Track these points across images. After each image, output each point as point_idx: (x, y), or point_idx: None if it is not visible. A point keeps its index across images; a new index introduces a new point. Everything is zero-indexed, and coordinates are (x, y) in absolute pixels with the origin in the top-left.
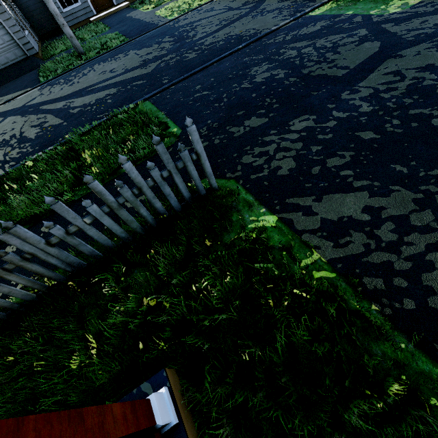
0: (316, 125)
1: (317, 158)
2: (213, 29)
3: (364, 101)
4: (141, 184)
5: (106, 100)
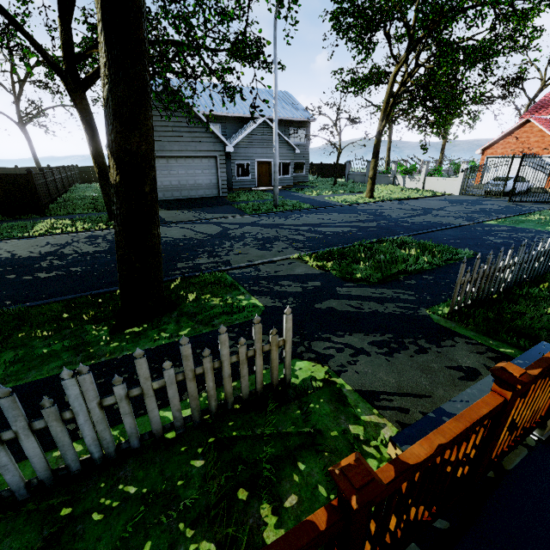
0: None
1: None
2: (404, 216)
3: None
4: (546, 251)
5: (354, 232)
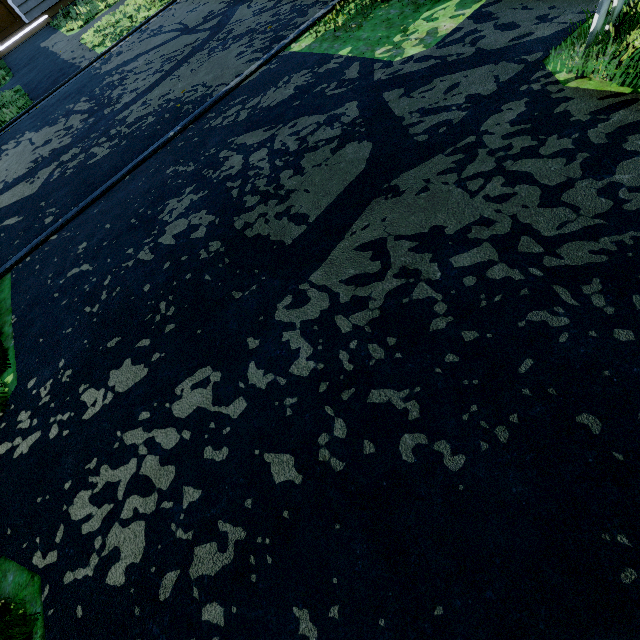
0: (213, 408)
1: (181, 536)
2: (147, 83)
3: (306, 338)
4: None
5: None
